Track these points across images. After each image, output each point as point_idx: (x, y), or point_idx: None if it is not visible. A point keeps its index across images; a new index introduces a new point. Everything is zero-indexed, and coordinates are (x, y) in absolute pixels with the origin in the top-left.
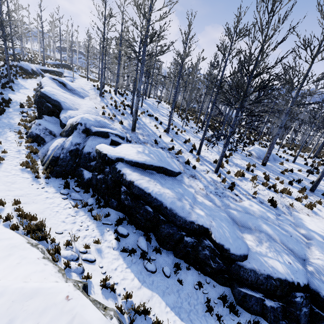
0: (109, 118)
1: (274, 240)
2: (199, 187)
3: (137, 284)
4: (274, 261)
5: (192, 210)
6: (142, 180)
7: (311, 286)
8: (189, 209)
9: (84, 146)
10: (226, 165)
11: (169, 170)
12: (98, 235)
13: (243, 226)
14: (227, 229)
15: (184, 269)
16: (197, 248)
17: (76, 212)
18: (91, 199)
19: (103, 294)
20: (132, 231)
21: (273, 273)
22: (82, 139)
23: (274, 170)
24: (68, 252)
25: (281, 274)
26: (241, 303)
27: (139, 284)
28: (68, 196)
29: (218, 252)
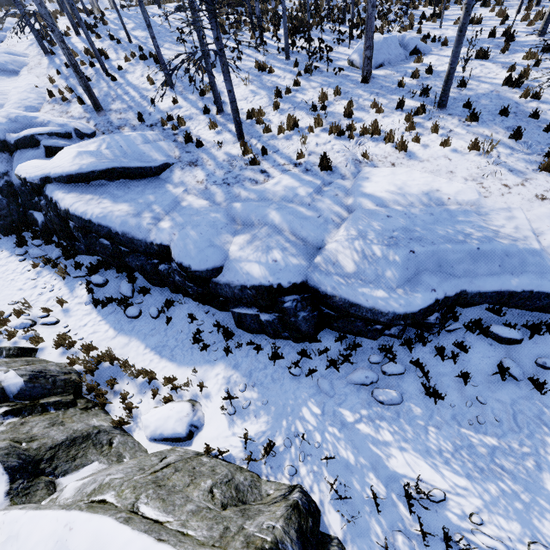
0: (63, 100)
1: (278, 233)
2: (197, 180)
3: (113, 334)
4: (251, 265)
5: (156, 225)
6: (77, 203)
7: (310, 283)
8: (147, 225)
9: (12, 175)
10: (272, 116)
11: (134, 168)
12: (67, 293)
13: (244, 224)
14: (193, 239)
15: (179, 305)
16: (171, 276)
17: (37, 273)
18: (57, 251)
19: (59, 353)
20: (114, 276)
21: (247, 281)
22: (8, 164)
23: (385, 85)
24: (17, 322)
25: (256, 280)
26: (240, 325)
27: (115, 333)
28: (26, 256)
29: (184, 274)
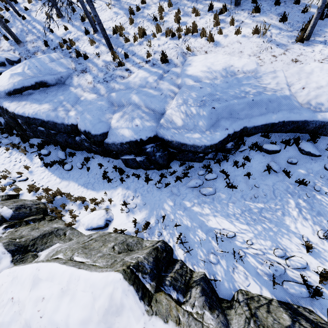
0: None
1: (138, 108)
2: (88, 82)
3: (59, 181)
4: (124, 130)
5: (67, 114)
6: (18, 108)
7: (159, 136)
8: (61, 115)
9: None
10: (129, 29)
11: (47, 80)
12: (29, 162)
13: (119, 106)
14: (89, 119)
15: (93, 159)
16: (83, 143)
17: (10, 153)
18: (18, 139)
19: (31, 195)
20: (53, 148)
21: (122, 140)
22: None
23: None
24: (5, 182)
25: (127, 138)
26: (127, 166)
27: (60, 180)
28: (1, 144)
29: (88, 141)
